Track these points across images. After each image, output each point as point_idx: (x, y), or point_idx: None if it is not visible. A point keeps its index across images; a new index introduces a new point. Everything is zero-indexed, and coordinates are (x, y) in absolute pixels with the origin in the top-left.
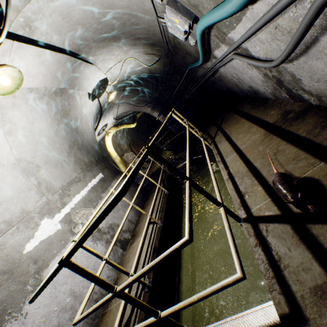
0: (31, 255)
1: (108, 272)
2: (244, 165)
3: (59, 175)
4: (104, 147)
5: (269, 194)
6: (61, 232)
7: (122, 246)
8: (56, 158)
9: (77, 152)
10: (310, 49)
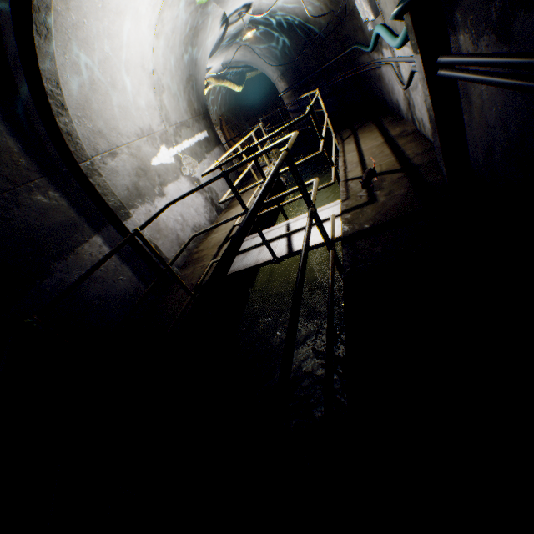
0: (156, 170)
1: (205, 221)
2: (358, 158)
3: (175, 109)
4: None
5: (362, 170)
6: (174, 166)
7: (217, 211)
8: (175, 88)
9: (190, 91)
10: (417, 88)
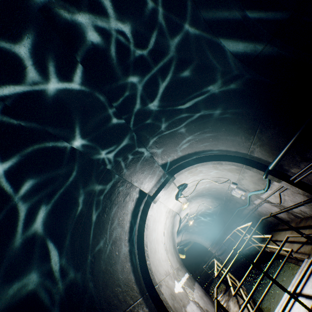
0: (178, 295)
1: None
2: (287, 243)
3: (173, 260)
4: None
5: (298, 243)
6: (184, 293)
7: None
8: (171, 250)
9: (175, 252)
10: (285, 200)
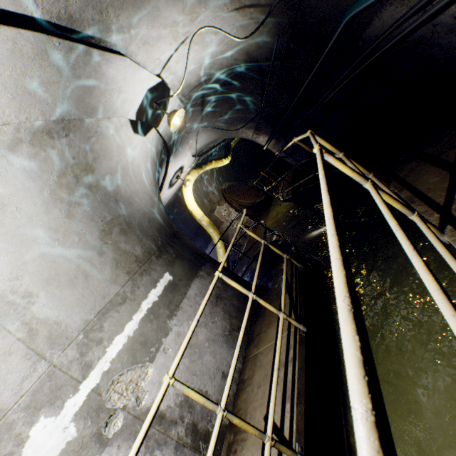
0: None
1: None
2: None
3: (79, 300)
4: (184, 202)
5: None
6: (74, 448)
7: None
8: (72, 265)
9: (119, 239)
10: None
